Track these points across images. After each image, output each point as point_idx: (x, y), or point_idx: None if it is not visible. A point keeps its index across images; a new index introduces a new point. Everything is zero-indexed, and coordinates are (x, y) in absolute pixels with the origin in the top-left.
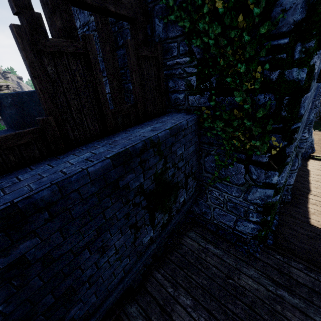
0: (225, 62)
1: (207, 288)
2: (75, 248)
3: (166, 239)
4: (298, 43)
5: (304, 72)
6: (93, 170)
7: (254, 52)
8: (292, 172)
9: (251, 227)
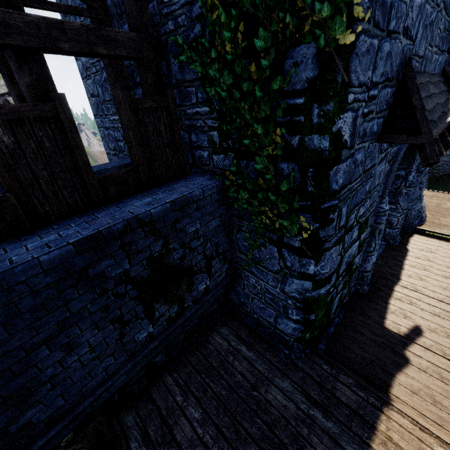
0: (242, 120)
1: (224, 400)
2: (28, 344)
3: (181, 336)
4: (315, 105)
5: (326, 141)
6: (46, 259)
7: (269, 111)
8: (368, 254)
9: (292, 327)
